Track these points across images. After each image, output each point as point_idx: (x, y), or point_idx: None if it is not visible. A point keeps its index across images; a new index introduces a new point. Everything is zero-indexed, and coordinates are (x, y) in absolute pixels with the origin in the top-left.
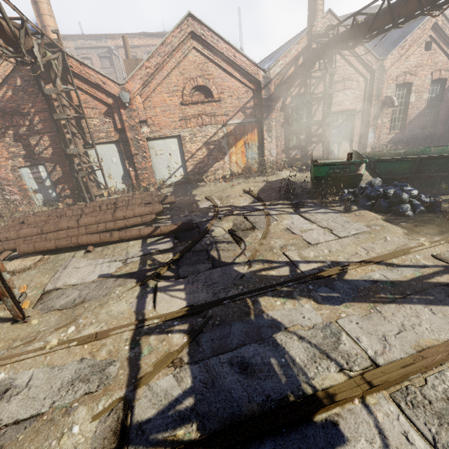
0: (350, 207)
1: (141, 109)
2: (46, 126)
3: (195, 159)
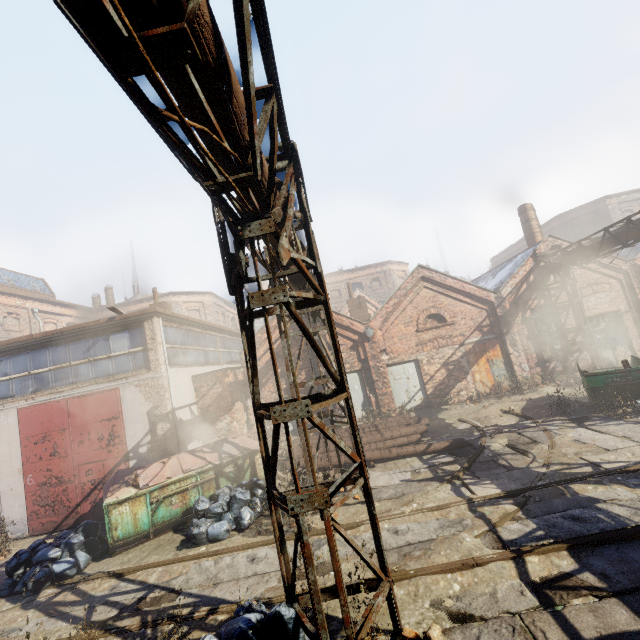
0: None
1: (381, 340)
2: (305, 363)
3: (434, 381)
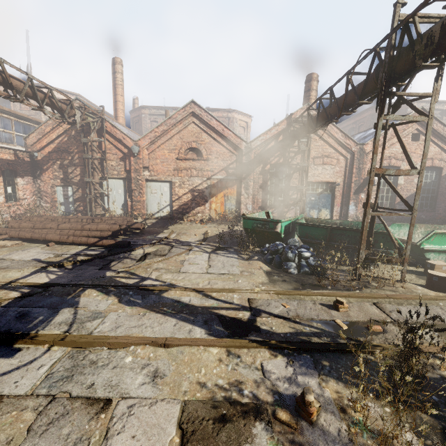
0: (253, 257)
1: (146, 158)
2: (81, 162)
3: (180, 201)
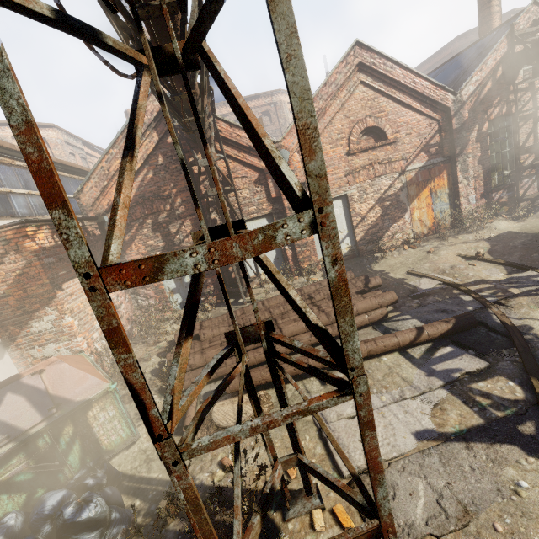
0: None
1: (299, 168)
2: (188, 208)
3: (366, 223)
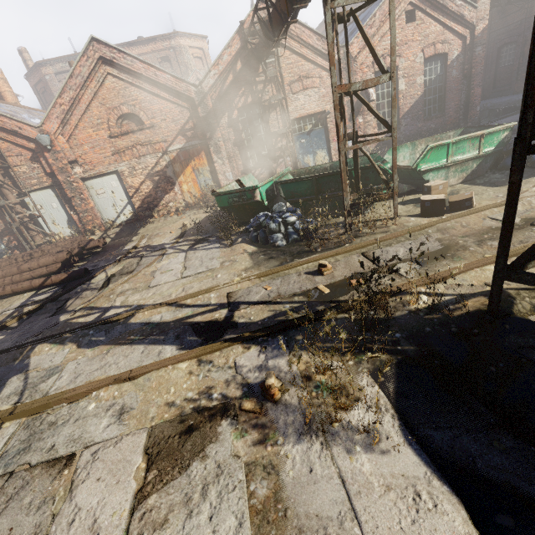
0: (237, 240)
1: (67, 149)
2: None
3: (141, 194)
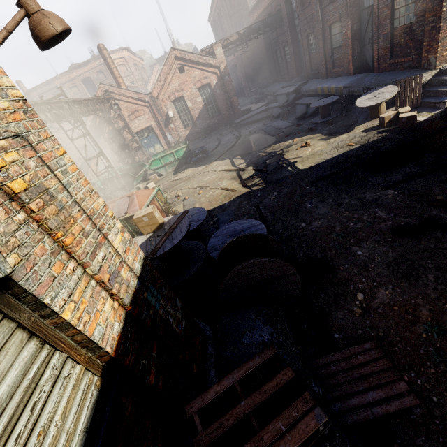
0: None
1: None
2: None
3: None
